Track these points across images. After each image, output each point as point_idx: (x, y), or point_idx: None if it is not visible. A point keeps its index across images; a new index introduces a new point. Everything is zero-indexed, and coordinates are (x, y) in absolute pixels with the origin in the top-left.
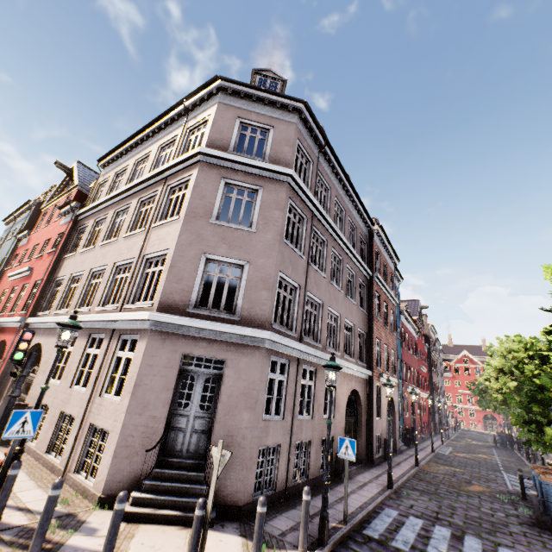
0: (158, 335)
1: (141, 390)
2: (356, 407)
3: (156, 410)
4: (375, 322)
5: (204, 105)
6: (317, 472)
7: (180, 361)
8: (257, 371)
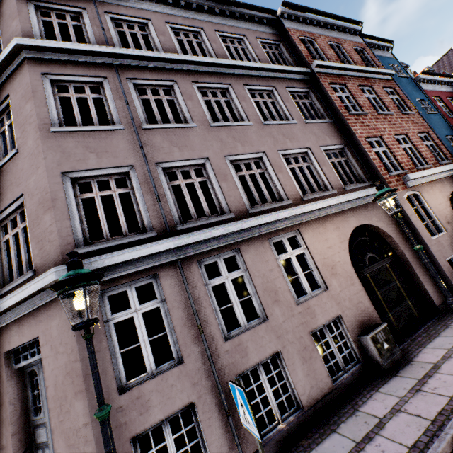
0: None
1: None
2: (386, 243)
3: (3, 437)
4: (352, 120)
5: None
6: (325, 386)
7: (8, 363)
8: (72, 331)
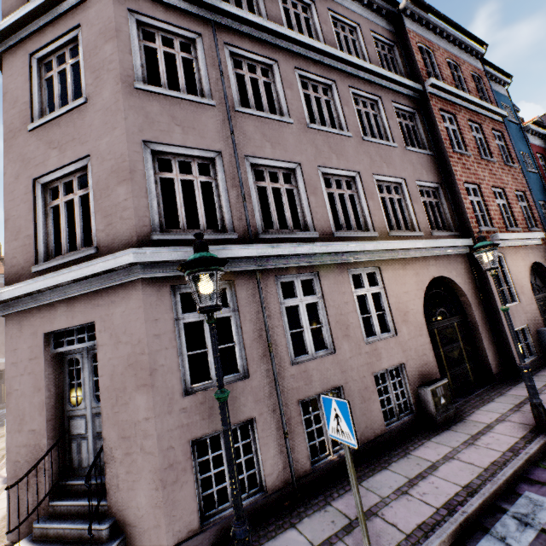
0: (14, 321)
1: (13, 399)
2: (458, 301)
3: (34, 422)
4: (454, 159)
5: None
6: (378, 428)
7: (46, 345)
8: (140, 322)
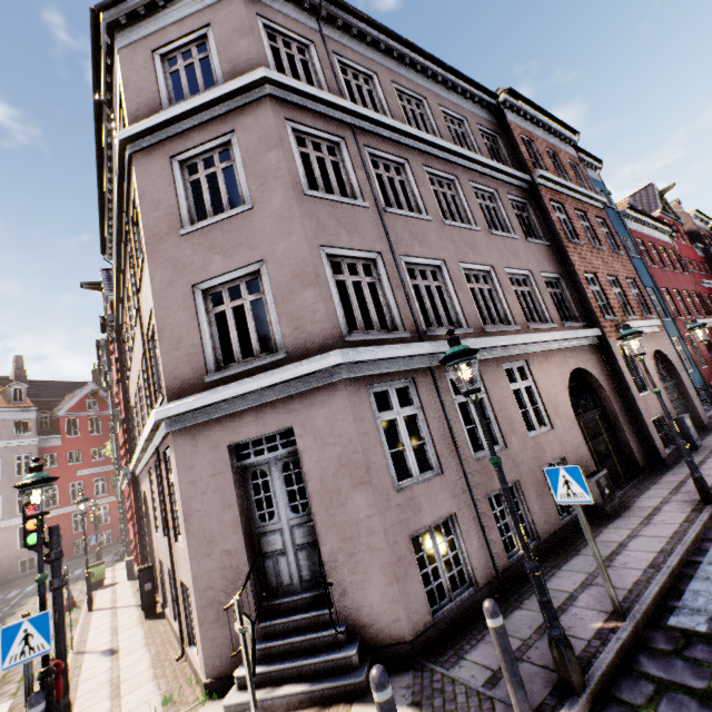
0: (184, 436)
1: (195, 521)
2: (595, 394)
3: (227, 542)
4: (571, 249)
5: (114, 75)
6: (555, 522)
7: (230, 458)
8: (348, 422)
